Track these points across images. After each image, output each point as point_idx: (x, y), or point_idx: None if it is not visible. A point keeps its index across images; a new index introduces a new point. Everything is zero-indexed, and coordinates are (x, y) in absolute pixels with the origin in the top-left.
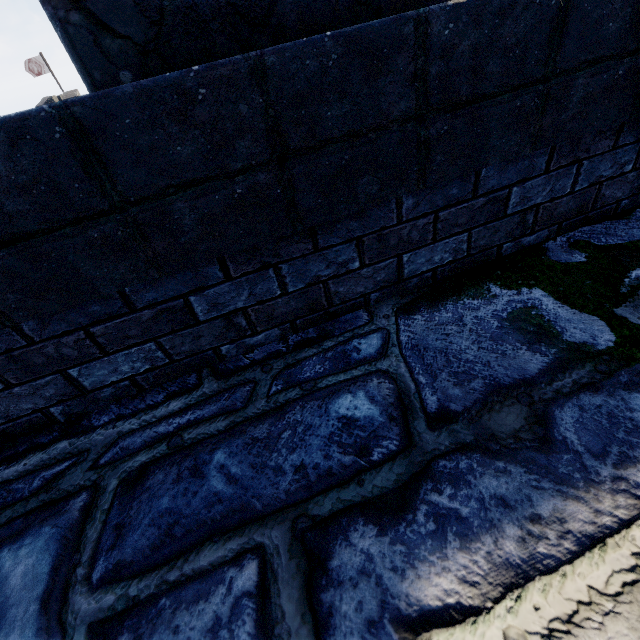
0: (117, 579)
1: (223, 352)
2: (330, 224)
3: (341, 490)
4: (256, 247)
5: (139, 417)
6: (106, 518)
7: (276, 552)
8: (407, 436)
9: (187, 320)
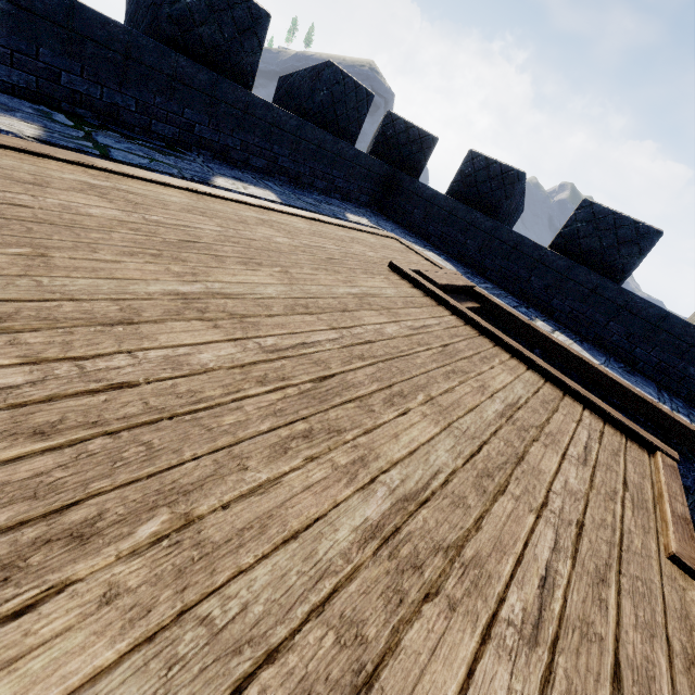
0: None
1: None
2: None
3: None
4: None
5: None
6: None
7: None
8: None
9: None
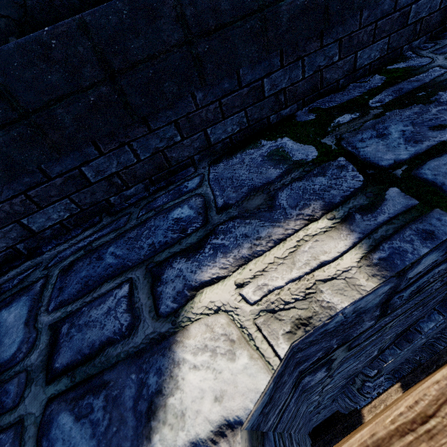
0: (61, 307)
1: (112, 202)
2: (154, 114)
3: (171, 248)
4: (113, 133)
5: (68, 242)
6: (54, 286)
7: (138, 279)
8: (206, 219)
9: (84, 183)
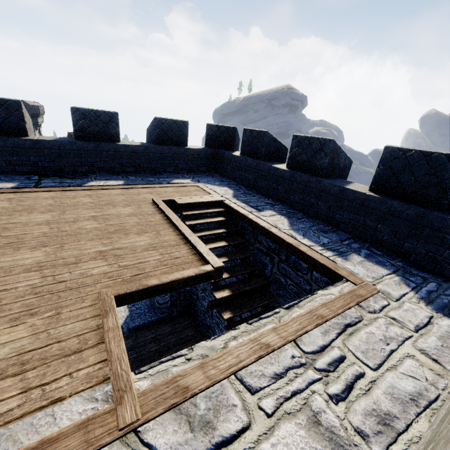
0: None
1: None
2: None
3: None
4: None
5: None
6: None
7: None
8: None
9: None
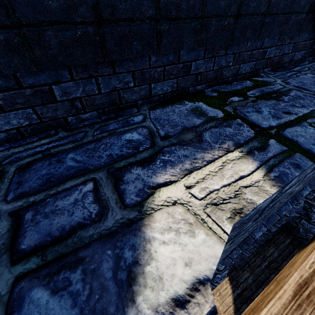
0: (22, 197)
1: (69, 120)
2: (121, 61)
3: (127, 159)
4: (86, 65)
5: (23, 146)
6: (11, 180)
7: (101, 179)
8: (153, 143)
9: (50, 99)
